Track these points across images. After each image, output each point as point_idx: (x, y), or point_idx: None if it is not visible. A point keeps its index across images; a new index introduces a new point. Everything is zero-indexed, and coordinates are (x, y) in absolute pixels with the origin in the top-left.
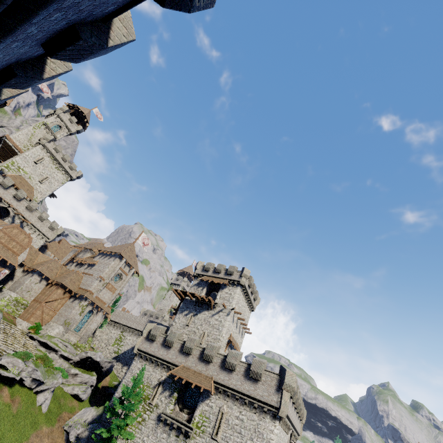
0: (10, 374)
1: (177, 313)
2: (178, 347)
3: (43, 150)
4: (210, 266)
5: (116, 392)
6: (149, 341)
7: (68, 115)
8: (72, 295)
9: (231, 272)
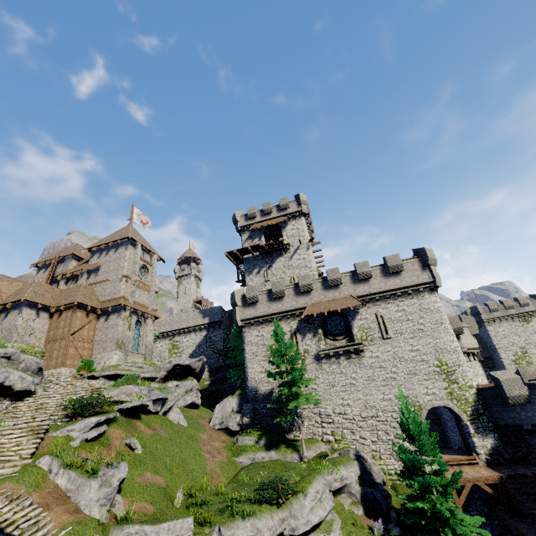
0: (135, 403)
1: (245, 276)
2: (292, 292)
3: None
4: (254, 210)
5: (248, 369)
6: (250, 306)
7: None
8: (99, 313)
9: (285, 205)
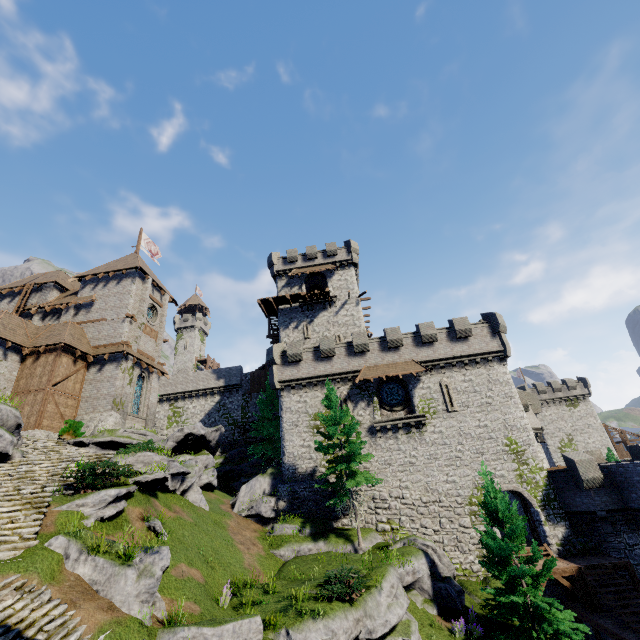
0: (157, 475)
1: (280, 331)
2: (344, 352)
3: None
4: (296, 253)
5: (285, 442)
6: (292, 365)
7: None
8: (91, 361)
9: (333, 251)
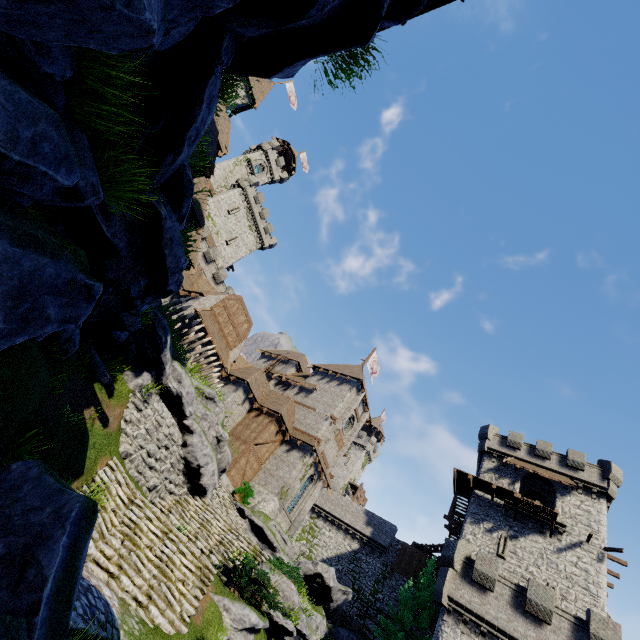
0: (288, 623)
1: (465, 521)
2: (566, 629)
3: (241, 196)
4: (521, 439)
5: None
6: (474, 586)
7: (276, 153)
8: (287, 439)
9: (578, 463)
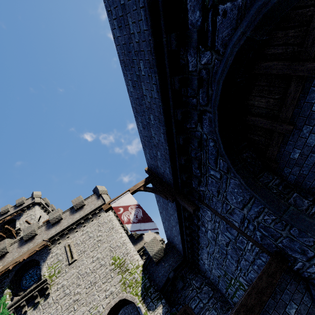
0: None
1: None
2: None
3: None
4: None
5: None
6: None
7: None
8: None
9: (21, 202)
